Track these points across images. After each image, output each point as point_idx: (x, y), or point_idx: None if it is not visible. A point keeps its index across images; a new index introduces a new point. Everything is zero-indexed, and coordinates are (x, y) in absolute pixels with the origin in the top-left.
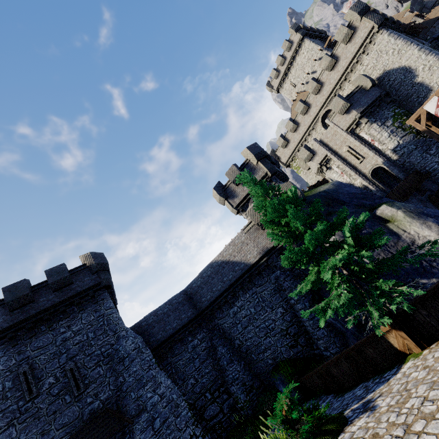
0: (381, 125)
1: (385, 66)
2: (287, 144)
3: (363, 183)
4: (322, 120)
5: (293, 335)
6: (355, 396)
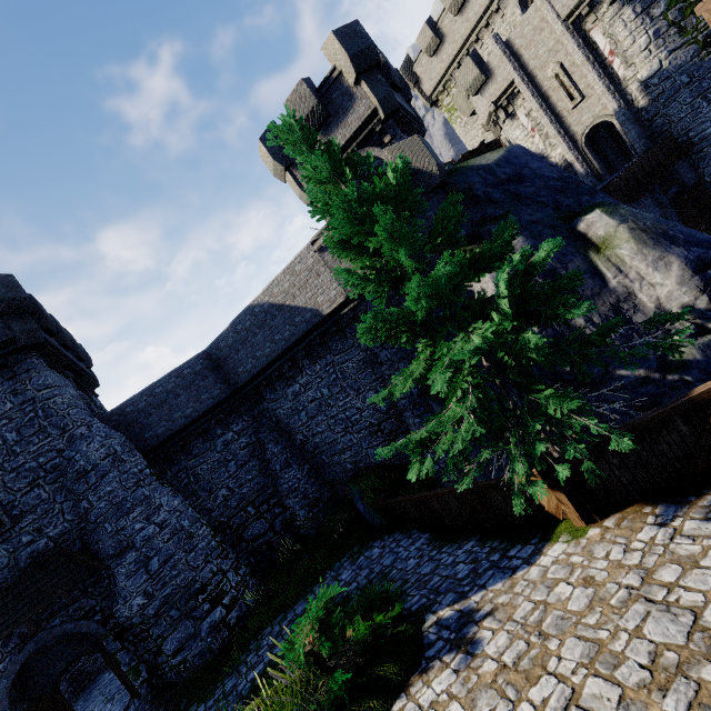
0: (641, 14)
1: None
2: (439, 46)
3: (567, 156)
4: None
5: (388, 433)
6: (454, 576)
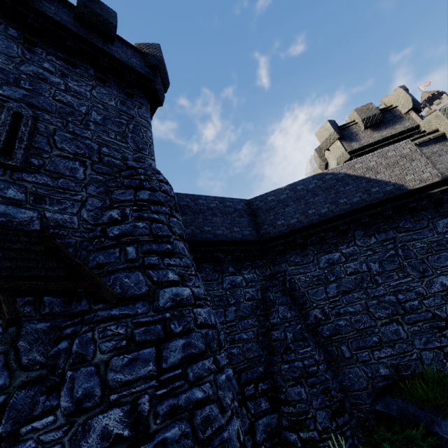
0: None
1: None
2: None
3: None
4: None
5: None
6: None
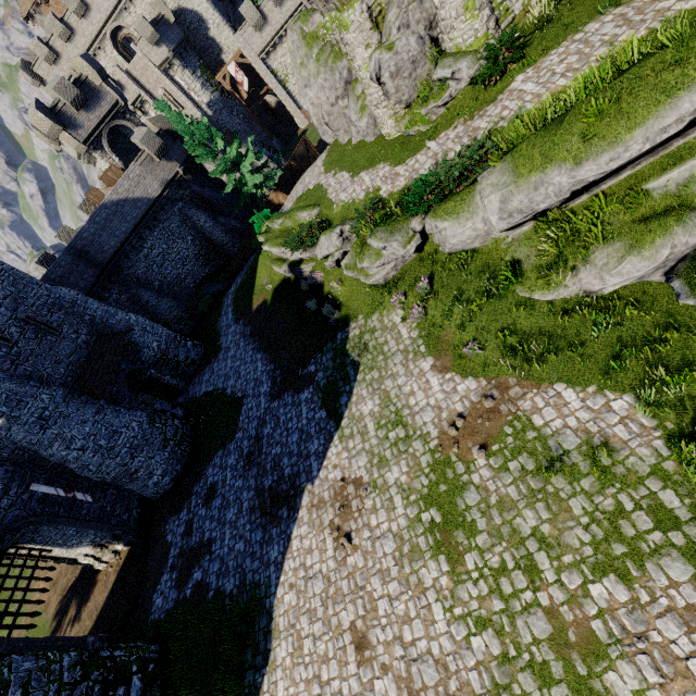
0: (193, 74)
1: (180, 1)
2: (57, 59)
3: None
4: (112, 38)
5: (205, 256)
6: None
